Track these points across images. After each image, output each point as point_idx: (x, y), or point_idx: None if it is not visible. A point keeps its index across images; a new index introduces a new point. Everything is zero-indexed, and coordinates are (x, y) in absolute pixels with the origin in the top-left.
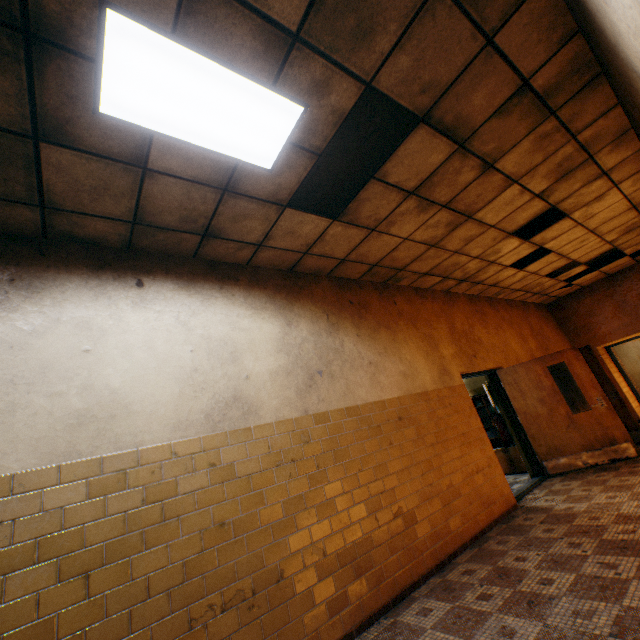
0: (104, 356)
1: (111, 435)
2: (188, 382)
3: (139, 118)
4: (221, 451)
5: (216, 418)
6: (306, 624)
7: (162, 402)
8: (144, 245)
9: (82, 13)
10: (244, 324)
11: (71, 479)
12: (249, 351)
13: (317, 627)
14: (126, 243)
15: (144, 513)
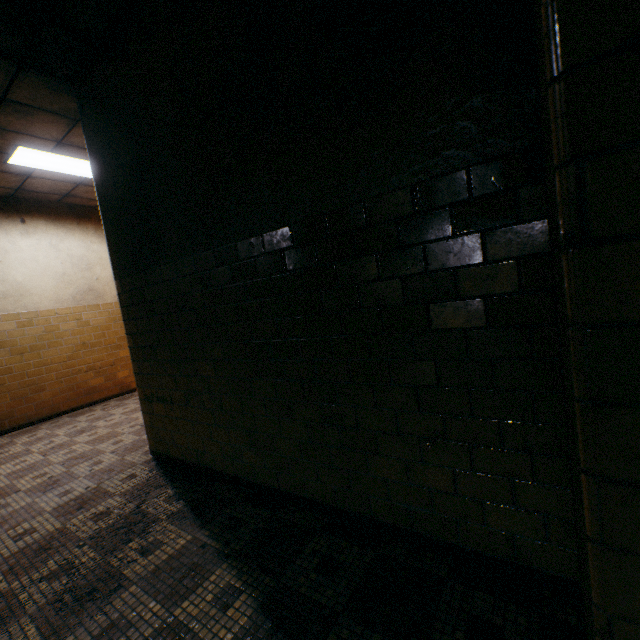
0: (11, 265)
1: (23, 303)
2: (62, 280)
3: (30, 165)
4: (83, 314)
5: (79, 299)
6: (126, 380)
7: (48, 290)
8: (23, 196)
9: (7, 146)
10: (95, 248)
11: (7, 320)
12: (99, 264)
13: (131, 382)
14: (11, 195)
15: (45, 336)
